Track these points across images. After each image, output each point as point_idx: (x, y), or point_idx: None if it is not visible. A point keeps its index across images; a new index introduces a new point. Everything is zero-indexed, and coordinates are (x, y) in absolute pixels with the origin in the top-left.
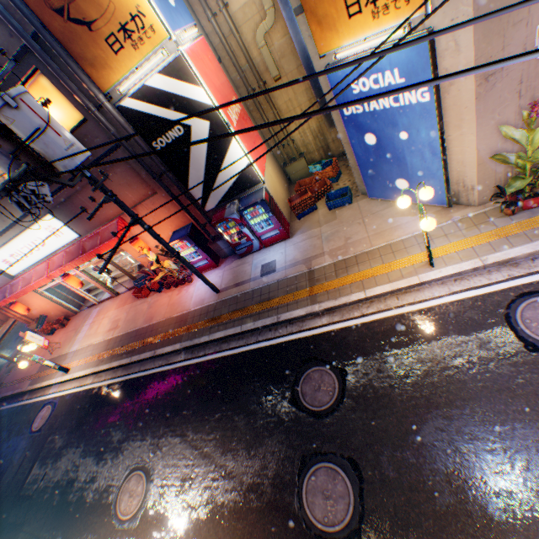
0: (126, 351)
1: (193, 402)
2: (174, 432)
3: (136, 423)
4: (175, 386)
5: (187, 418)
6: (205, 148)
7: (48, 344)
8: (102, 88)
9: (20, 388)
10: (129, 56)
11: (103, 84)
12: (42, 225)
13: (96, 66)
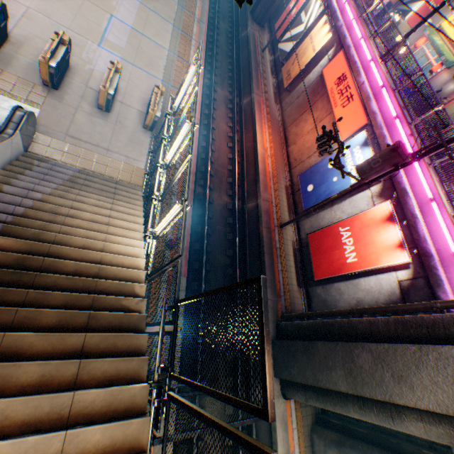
0: None
1: None
2: None
3: None
4: None
5: None
6: None
7: None
8: None
9: None
10: None
11: None
12: None
13: None
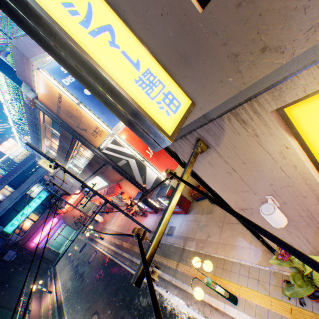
0: (117, 243)
1: (120, 295)
2: (110, 306)
3: (105, 287)
4: (120, 278)
5: (115, 302)
6: (137, 168)
7: (103, 220)
8: (96, 146)
9: (93, 236)
10: (99, 138)
11: (95, 145)
12: (97, 178)
13: (92, 140)
